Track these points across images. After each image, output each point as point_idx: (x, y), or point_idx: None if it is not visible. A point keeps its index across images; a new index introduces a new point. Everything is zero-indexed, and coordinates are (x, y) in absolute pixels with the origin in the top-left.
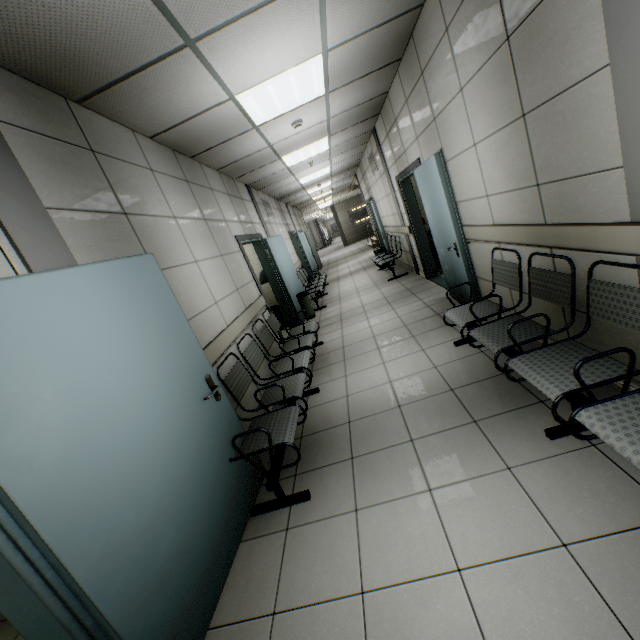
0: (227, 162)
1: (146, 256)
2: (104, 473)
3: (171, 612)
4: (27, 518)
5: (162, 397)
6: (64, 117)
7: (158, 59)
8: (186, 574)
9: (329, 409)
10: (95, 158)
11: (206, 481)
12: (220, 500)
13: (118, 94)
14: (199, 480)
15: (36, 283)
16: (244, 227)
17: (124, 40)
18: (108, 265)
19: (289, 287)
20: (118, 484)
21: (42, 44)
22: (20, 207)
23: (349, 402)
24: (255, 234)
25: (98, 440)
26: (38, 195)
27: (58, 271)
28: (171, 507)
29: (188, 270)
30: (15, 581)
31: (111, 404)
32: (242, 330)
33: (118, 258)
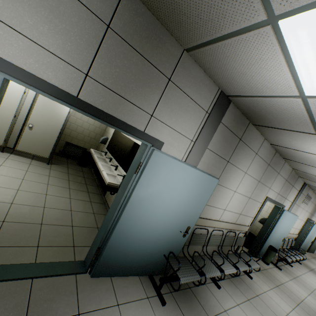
0: (301, 170)
1: (216, 179)
2: (142, 215)
3: (113, 259)
4: (126, 206)
5: (172, 216)
6: (242, 127)
7: (296, 131)
8: (124, 258)
9: (211, 299)
10: (238, 141)
11: (153, 249)
12: (149, 258)
13: (269, 129)
14: (152, 246)
15: (182, 165)
16: (277, 196)
17: (286, 122)
18: (202, 173)
19: (270, 238)
20: (141, 221)
21: (255, 111)
22: (201, 145)
23: (222, 313)
24: (280, 203)
25: (150, 208)
26: (208, 144)
27: (189, 166)
28: (140, 241)
29: (228, 191)
30: (113, 212)
31: (161, 204)
32: (222, 227)
33: (208, 173)
